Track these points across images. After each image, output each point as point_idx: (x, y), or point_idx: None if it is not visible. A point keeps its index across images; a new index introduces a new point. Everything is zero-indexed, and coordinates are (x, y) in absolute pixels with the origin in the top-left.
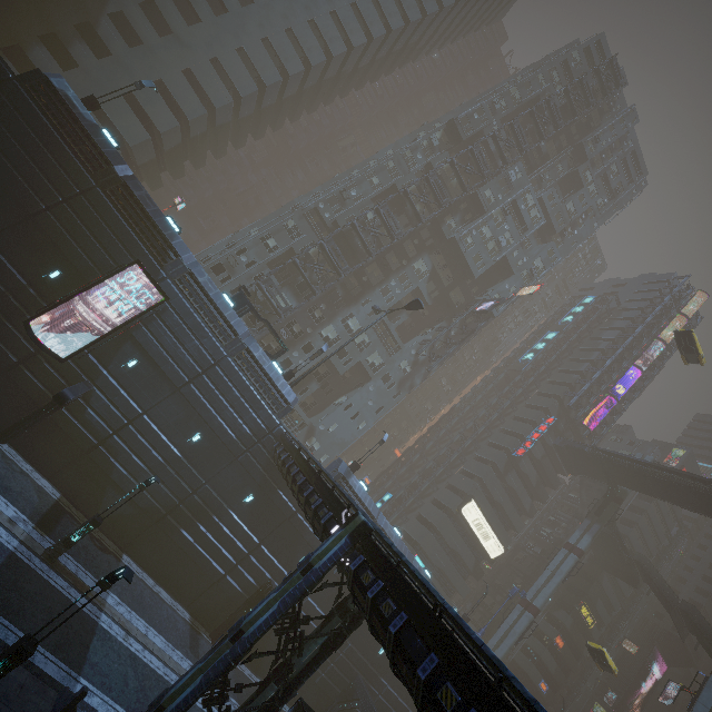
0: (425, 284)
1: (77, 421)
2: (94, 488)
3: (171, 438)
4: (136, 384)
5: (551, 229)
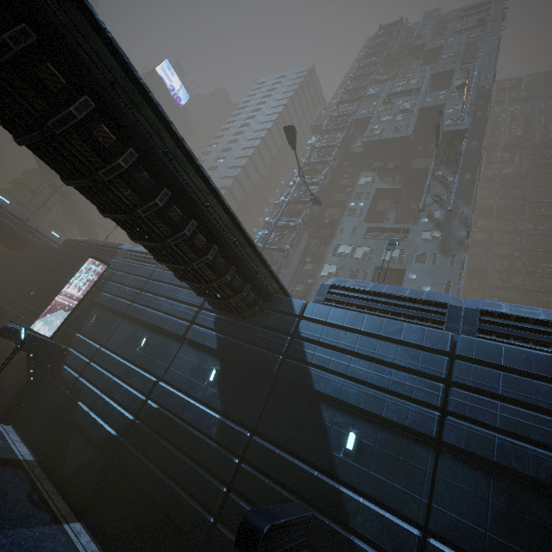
0: (380, 183)
1: (57, 381)
2: (62, 442)
3: (124, 356)
4: (98, 331)
5: (450, 74)
